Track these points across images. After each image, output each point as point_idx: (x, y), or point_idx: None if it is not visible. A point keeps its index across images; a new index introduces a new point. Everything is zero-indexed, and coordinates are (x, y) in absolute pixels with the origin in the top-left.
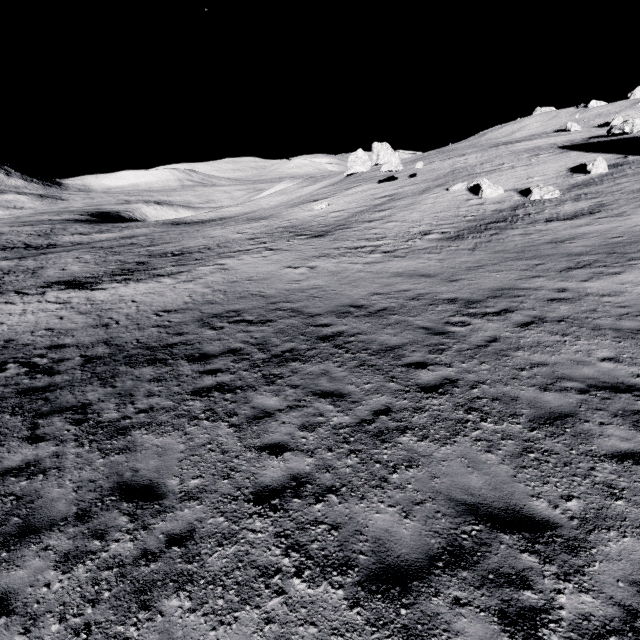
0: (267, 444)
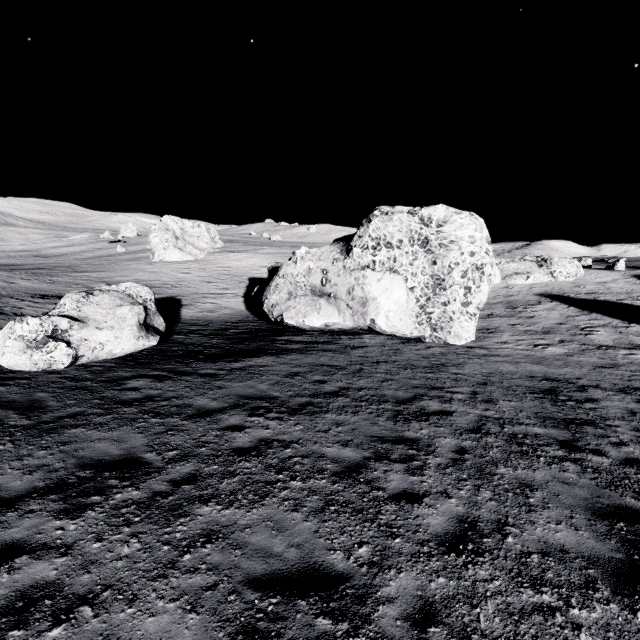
0: None
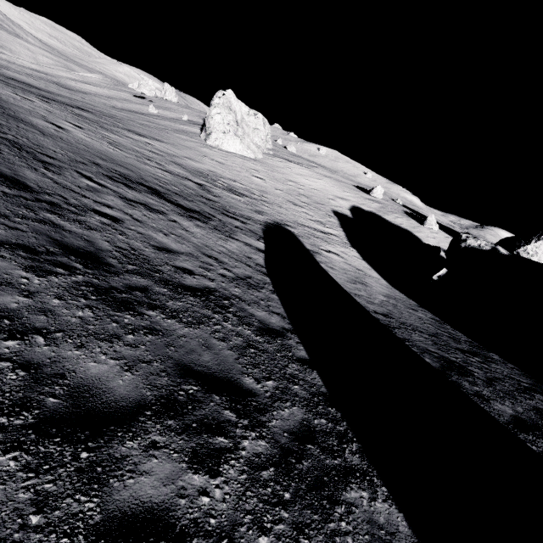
0: (1, 77)
